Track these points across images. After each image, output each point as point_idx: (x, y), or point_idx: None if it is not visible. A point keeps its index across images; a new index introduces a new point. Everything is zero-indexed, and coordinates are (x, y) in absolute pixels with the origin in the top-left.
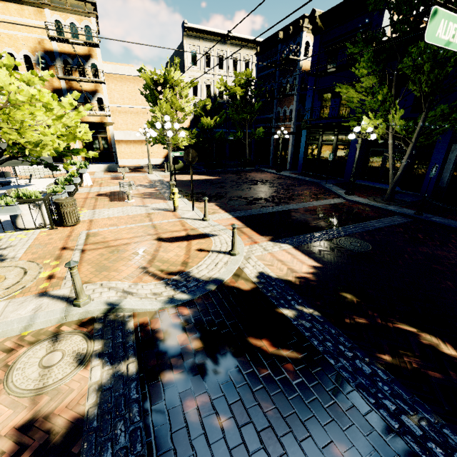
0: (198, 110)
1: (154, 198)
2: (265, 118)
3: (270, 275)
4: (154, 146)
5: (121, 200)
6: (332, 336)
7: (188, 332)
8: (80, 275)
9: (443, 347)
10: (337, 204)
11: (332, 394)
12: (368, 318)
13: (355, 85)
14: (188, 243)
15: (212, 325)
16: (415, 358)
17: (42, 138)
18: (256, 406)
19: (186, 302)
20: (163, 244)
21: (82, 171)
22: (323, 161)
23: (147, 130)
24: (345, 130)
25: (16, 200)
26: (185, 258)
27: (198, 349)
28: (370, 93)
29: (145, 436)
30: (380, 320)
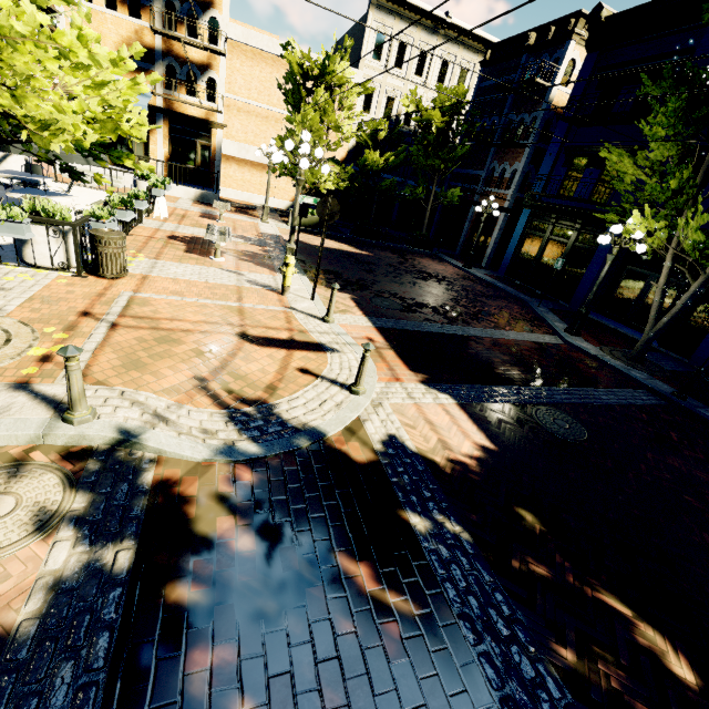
0: (364, 136)
1: (257, 263)
2: (468, 174)
3: (405, 445)
4: (281, 179)
5: (203, 254)
6: (482, 588)
7: (238, 516)
8: (94, 368)
9: (673, 660)
10: (548, 345)
11: (454, 705)
12: (552, 567)
13: (634, 153)
14: (288, 353)
15: (283, 513)
16: (619, 669)
17: (57, 117)
18: (314, 694)
19: (253, 459)
20: (247, 346)
21: (156, 191)
22: (544, 268)
23: (274, 149)
24: (594, 225)
25: (27, 215)
26: (274, 379)
27: (245, 553)
28: (658, 172)
29: (100, 704)
30: (572, 577)
